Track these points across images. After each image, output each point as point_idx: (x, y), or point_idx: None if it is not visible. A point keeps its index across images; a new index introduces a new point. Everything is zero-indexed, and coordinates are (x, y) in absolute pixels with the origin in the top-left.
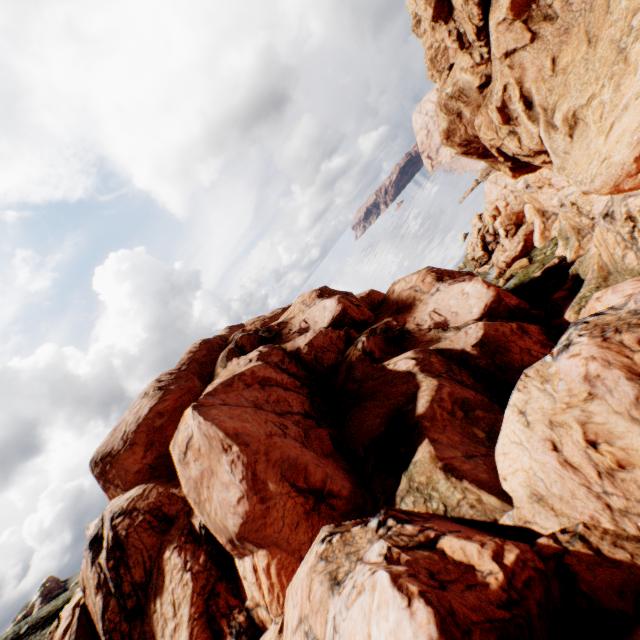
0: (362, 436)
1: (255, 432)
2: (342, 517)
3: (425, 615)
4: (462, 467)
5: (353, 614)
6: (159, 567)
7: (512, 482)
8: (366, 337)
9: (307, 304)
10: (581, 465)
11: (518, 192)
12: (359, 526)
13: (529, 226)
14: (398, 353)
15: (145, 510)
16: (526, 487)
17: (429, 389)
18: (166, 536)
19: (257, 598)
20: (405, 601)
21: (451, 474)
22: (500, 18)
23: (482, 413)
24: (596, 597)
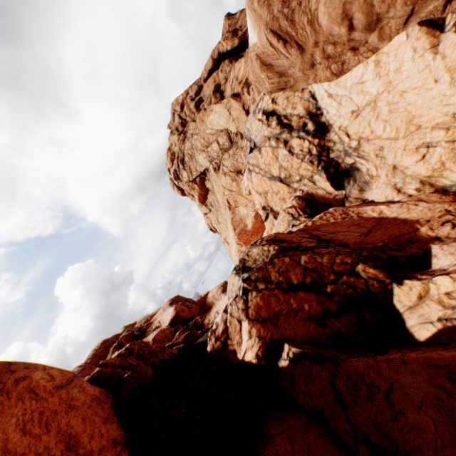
0: None
1: None
2: None
3: None
4: None
5: None
6: None
7: None
8: (179, 332)
9: (164, 309)
10: None
11: None
12: None
13: None
14: None
15: None
16: None
17: None
18: None
19: None
20: None
21: None
22: (198, 204)
23: None
24: None
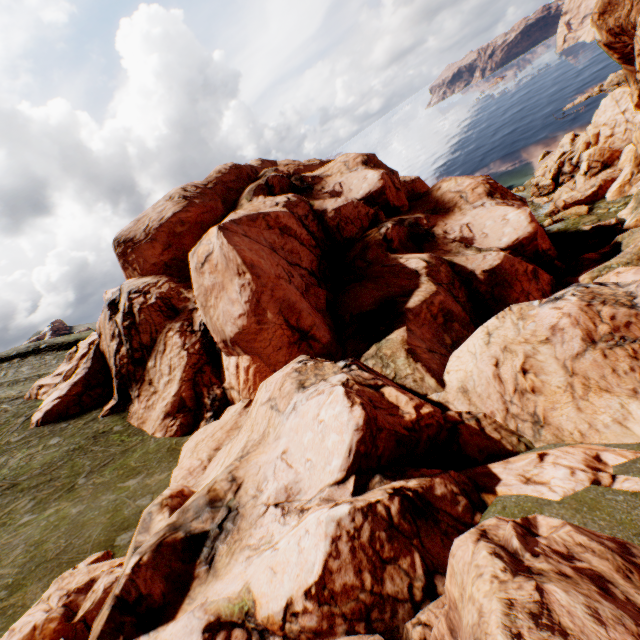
0: (353, 307)
1: (267, 270)
2: (315, 356)
3: (359, 414)
4: (422, 355)
5: (310, 403)
6: (163, 340)
7: (452, 376)
8: (392, 225)
9: (349, 167)
10: (507, 381)
11: (633, 125)
12: (330, 362)
13: (615, 172)
14: (414, 251)
15: (157, 296)
16: (460, 382)
17: (426, 292)
18: (172, 321)
19: (233, 384)
20: (349, 404)
21: (411, 356)
22: None
23: (458, 327)
24: (465, 448)
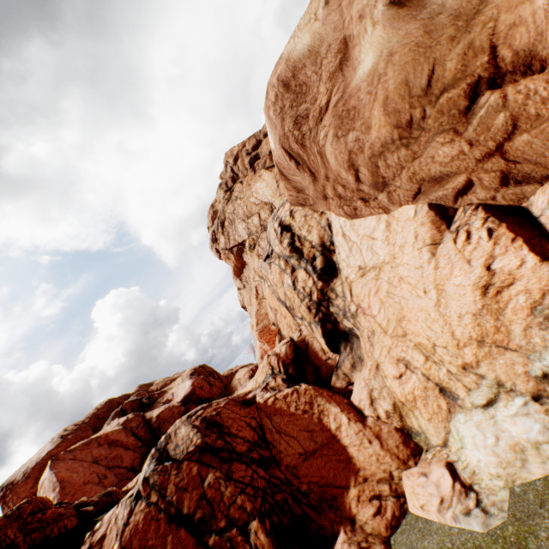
0: None
1: (76, 480)
2: None
3: None
4: None
5: None
6: None
7: None
8: None
9: (183, 379)
10: None
11: None
12: None
13: None
14: None
15: None
16: None
17: None
18: None
19: None
20: None
21: None
22: (233, 275)
23: None
24: None
